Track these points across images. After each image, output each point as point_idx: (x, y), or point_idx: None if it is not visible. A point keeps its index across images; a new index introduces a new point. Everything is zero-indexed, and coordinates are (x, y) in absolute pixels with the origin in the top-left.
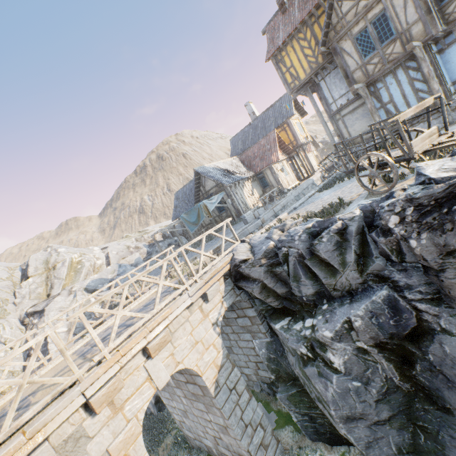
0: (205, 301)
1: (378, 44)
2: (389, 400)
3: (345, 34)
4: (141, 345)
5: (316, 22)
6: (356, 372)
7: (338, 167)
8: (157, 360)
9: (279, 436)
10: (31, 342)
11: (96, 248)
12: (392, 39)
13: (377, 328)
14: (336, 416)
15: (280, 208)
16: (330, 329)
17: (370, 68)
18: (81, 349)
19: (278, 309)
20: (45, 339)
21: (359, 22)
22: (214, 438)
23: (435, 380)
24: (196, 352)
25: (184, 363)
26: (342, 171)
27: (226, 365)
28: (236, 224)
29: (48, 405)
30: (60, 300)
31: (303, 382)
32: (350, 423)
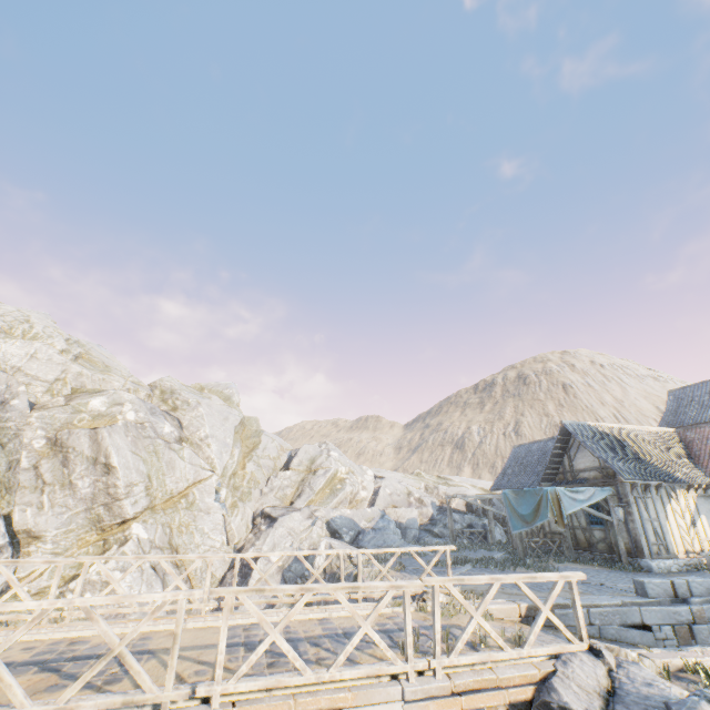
0: None
1: None
2: None
3: None
4: None
5: None
6: None
7: None
8: None
9: None
10: (158, 594)
11: (370, 471)
12: None
13: None
14: None
15: None
16: None
17: None
18: (237, 630)
19: None
20: (257, 559)
21: None
22: None
23: None
24: None
25: None
26: None
27: None
28: (620, 573)
29: (119, 707)
30: (296, 517)
31: None
32: None
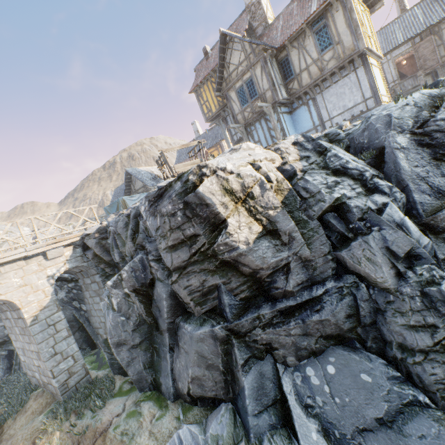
0: (46, 259)
1: (250, 99)
2: (140, 330)
3: (231, 87)
4: None
5: None
6: (124, 311)
7: None
8: None
9: (97, 374)
10: None
11: (26, 228)
12: (256, 97)
13: (135, 279)
14: (111, 343)
15: None
16: (111, 279)
17: (246, 114)
18: None
19: None
20: None
21: (239, 81)
22: (38, 368)
23: (157, 312)
24: (22, 291)
25: (6, 296)
26: None
27: (51, 307)
28: None
29: None
30: None
31: None
32: (119, 348)
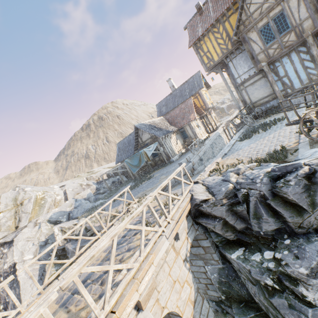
0: (175, 240)
1: (277, 34)
2: None
3: (252, 27)
4: (134, 300)
5: (227, 20)
6: None
7: (246, 123)
8: (146, 310)
9: None
10: None
11: (56, 186)
12: (288, 31)
13: None
14: None
15: (202, 153)
16: (305, 266)
17: (270, 51)
18: (59, 294)
19: (229, 240)
20: (14, 266)
21: (263, 19)
22: None
23: None
24: (175, 292)
25: (167, 307)
26: (250, 126)
27: (197, 299)
28: (168, 166)
29: None
30: (27, 231)
31: (265, 310)
32: None
